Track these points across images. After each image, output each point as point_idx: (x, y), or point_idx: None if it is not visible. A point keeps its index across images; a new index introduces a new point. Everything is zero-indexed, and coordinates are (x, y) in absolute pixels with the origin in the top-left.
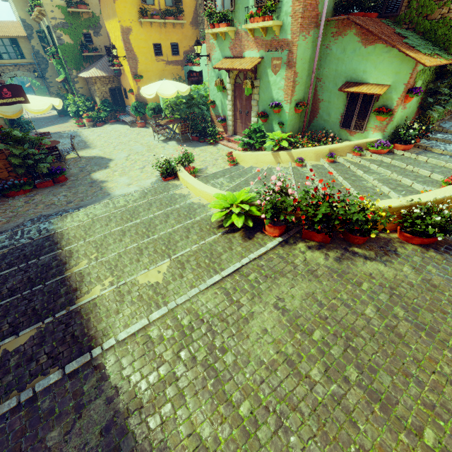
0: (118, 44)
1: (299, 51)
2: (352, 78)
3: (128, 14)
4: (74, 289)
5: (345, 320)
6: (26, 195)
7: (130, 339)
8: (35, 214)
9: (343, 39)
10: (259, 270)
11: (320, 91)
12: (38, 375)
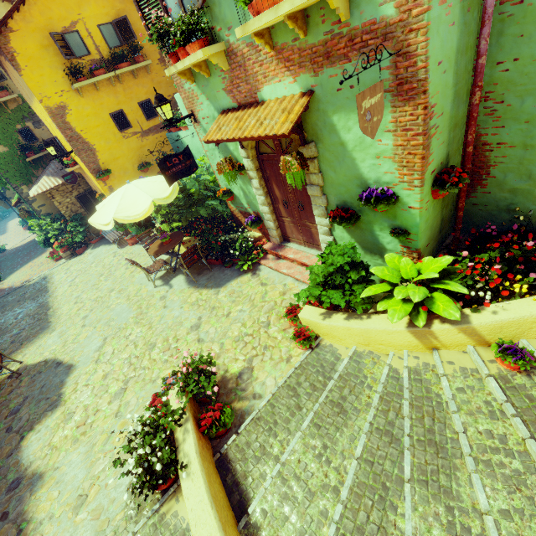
0: (58, 135)
1: (433, 42)
2: None
3: (51, 85)
4: None
5: None
6: None
7: None
8: None
9: None
10: None
11: (490, 124)
12: None
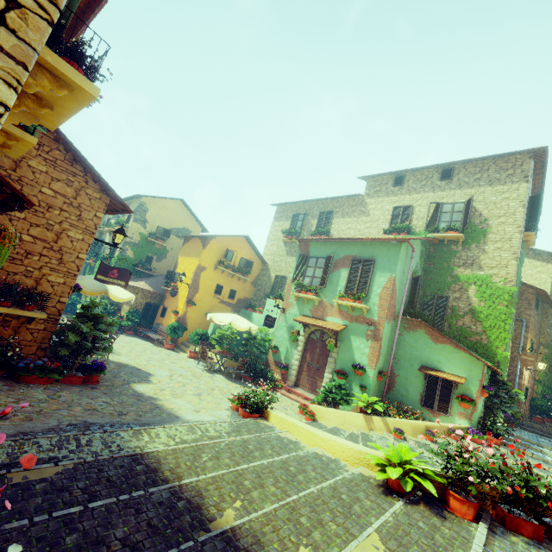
0: (185, 274)
1: (384, 331)
2: (427, 364)
3: (209, 259)
4: None
5: None
6: (47, 387)
7: None
8: (75, 417)
9: (415, 333)
10: None
11: (396, 367)
12: None
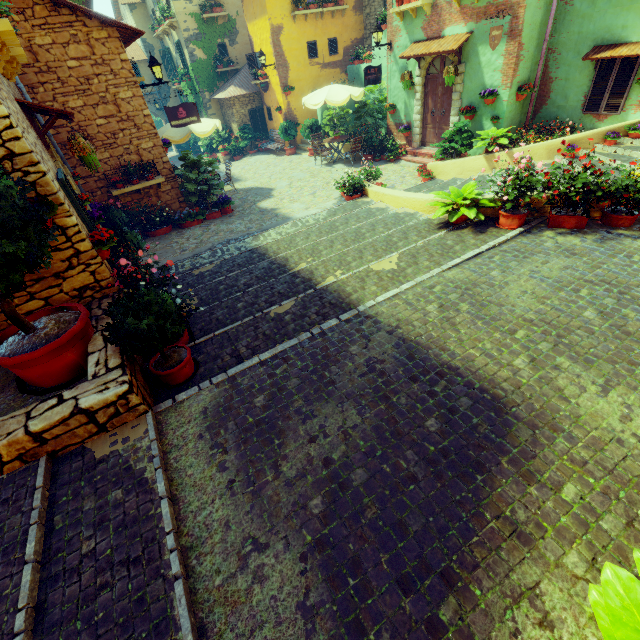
0: (264, 50)
1: (528, 14)
2: (605, 40)
3: (279, 8)
4: (309, 280)
5: (616, 282)
6: (200, 226)
7: (388, 301)
8: (221, 239)
9: None
10: (503, 253)
11: (554, 66)
12: (315, 324)
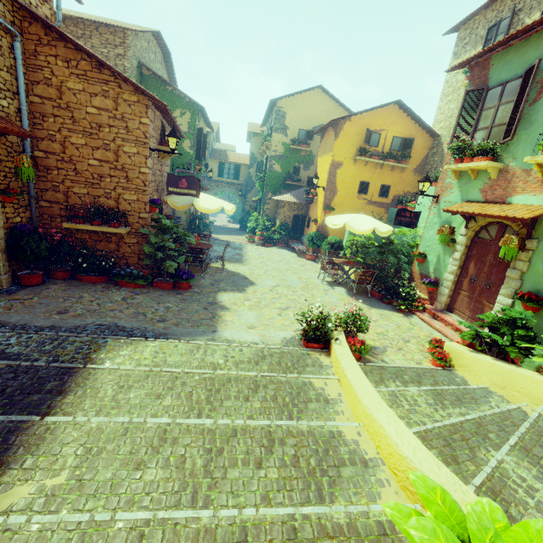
0: (322, 176)
1: None
2: None
3: (345, 151)
4: None
5: None
6: (133, 290)
7: None
8: (113, 319)
9: None
10: None
11: None
12: None
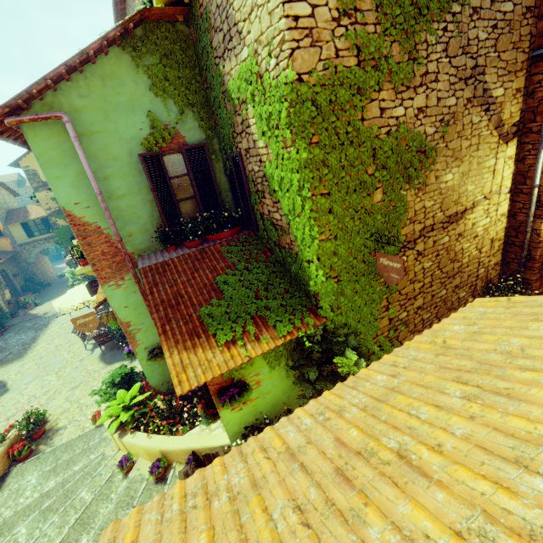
0: None
1: (116, 301)
2: None
3: None
4: None
5: None
6: None
7: None
8: None
9: None
10: None
11: None
12: None
